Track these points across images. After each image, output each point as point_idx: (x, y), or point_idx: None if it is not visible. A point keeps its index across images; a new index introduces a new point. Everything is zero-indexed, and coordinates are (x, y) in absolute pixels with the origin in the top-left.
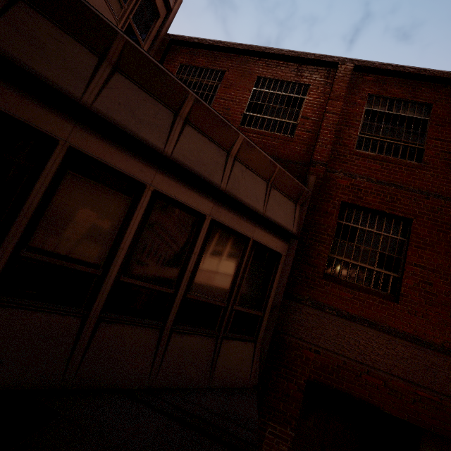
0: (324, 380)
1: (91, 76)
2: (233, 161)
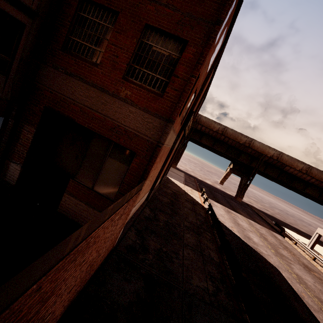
0: (52, 106)
1: None
2: None
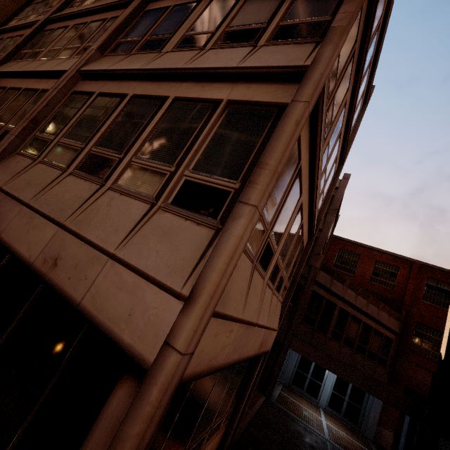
0: (411, 388)
1: (355, 298)
2: (379, 310)
